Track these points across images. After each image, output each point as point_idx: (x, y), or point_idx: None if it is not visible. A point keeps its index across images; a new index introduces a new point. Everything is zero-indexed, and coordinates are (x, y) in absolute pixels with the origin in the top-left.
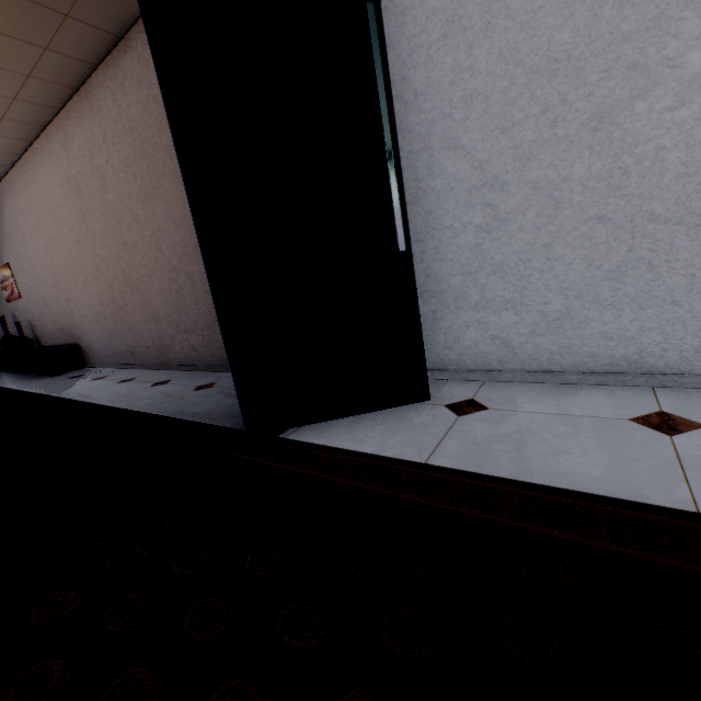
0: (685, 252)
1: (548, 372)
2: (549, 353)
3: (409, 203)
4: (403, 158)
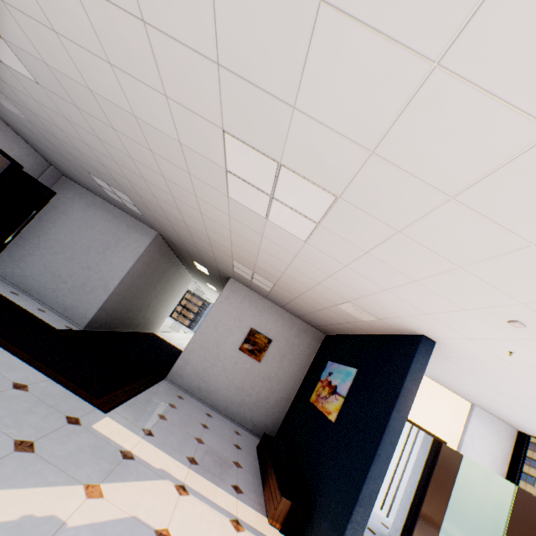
0: (49, 278)
1: (16, 285)
2: (19, 282)
3: (24, 238)
4: (31, 231)
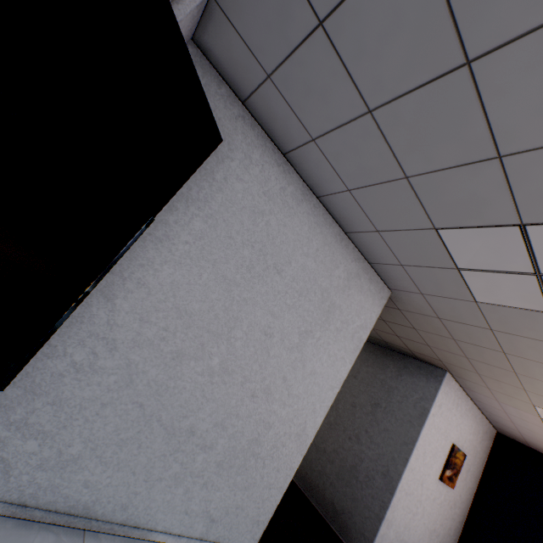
0: (158, 444)
1: (23, 506)
2: (39, 487)
3: None
4: None
